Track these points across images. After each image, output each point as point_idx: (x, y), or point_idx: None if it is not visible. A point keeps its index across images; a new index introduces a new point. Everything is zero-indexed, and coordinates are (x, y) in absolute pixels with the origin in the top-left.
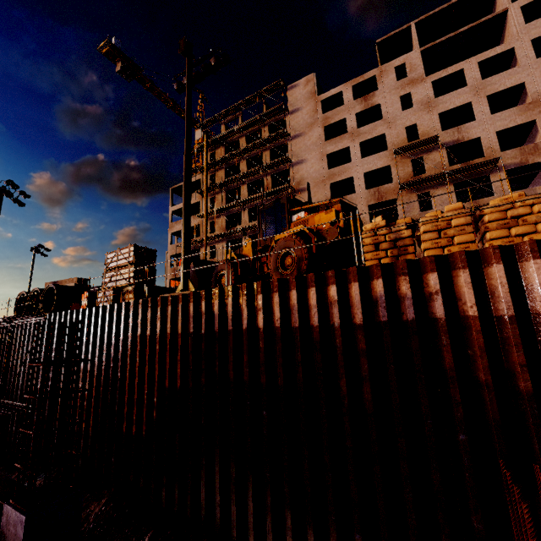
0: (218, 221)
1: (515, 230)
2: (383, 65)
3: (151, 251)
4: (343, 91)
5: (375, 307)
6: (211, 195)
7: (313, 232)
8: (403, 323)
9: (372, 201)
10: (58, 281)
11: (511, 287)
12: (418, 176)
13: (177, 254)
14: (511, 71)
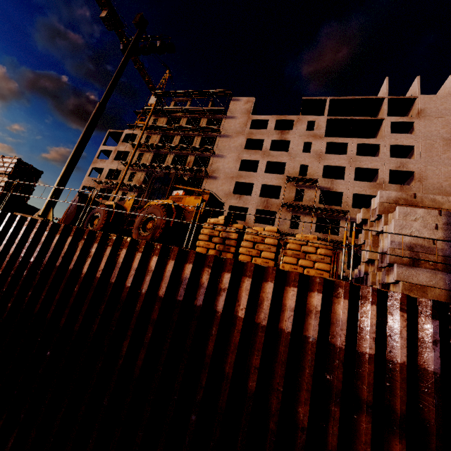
0: (138, 173)
1: (301, 261)
2: (301, 116)
3: (37, 171)
4: (269, 120)
5: (179, 286)
6: (141, 151)
7: (179, 209)
8: (193, 306)
9: (260, 207)
10: None
11: (273, 303)
12: (297, 202)
13: (90, 186)
14: (374, 158)
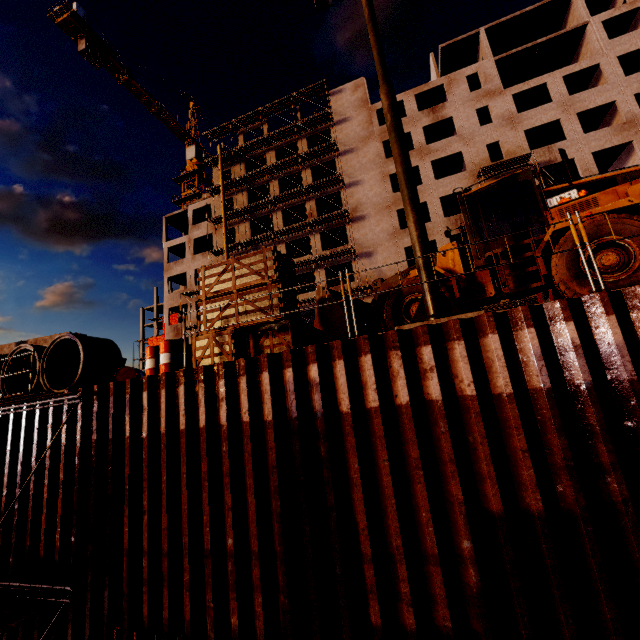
0: None
1: None
2: (452, 73)
3: (288, 263)
4: (404, 100)
5: None
6: (229, 226)
7: None
8: None
9: (454, 231)
10: (29, 341)
11: None
12: None
13: (179, 305)
14: (600, 88)
